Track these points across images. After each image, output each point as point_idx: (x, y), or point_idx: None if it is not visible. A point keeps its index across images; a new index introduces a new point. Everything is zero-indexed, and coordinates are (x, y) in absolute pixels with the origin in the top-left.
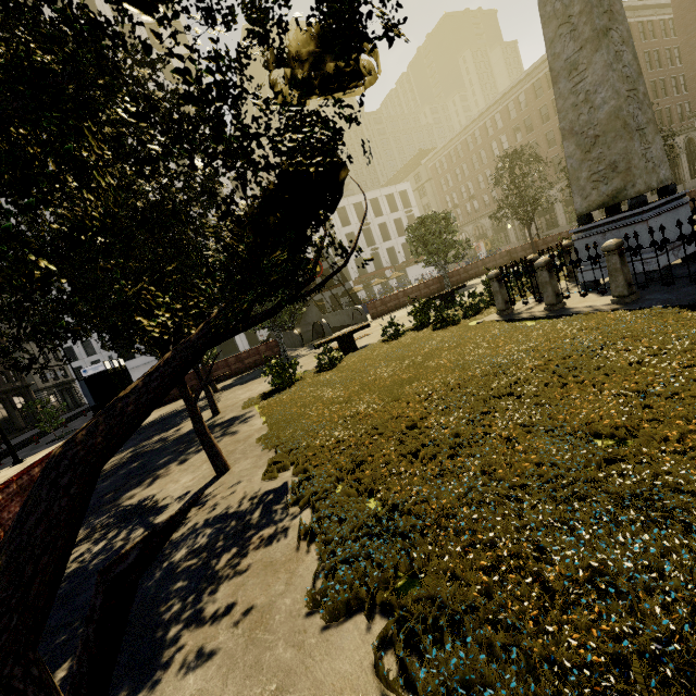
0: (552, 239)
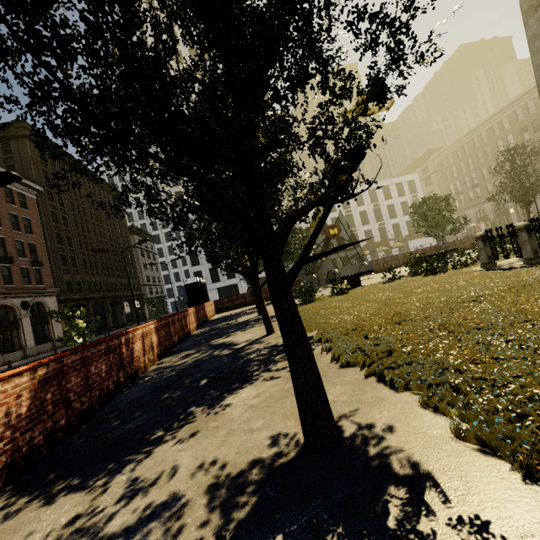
0: None
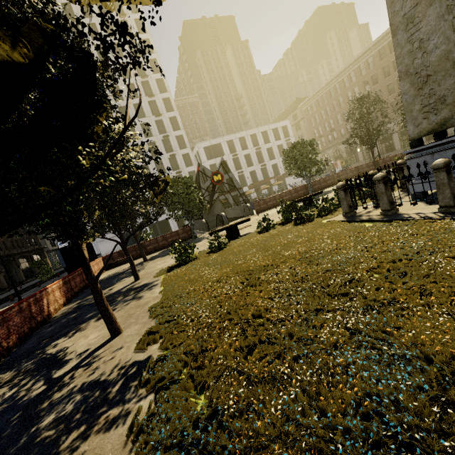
0: (390, 159)
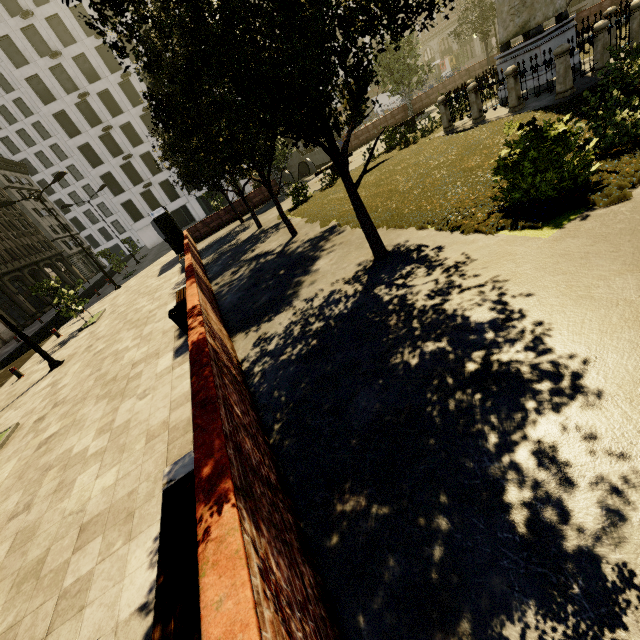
0: None
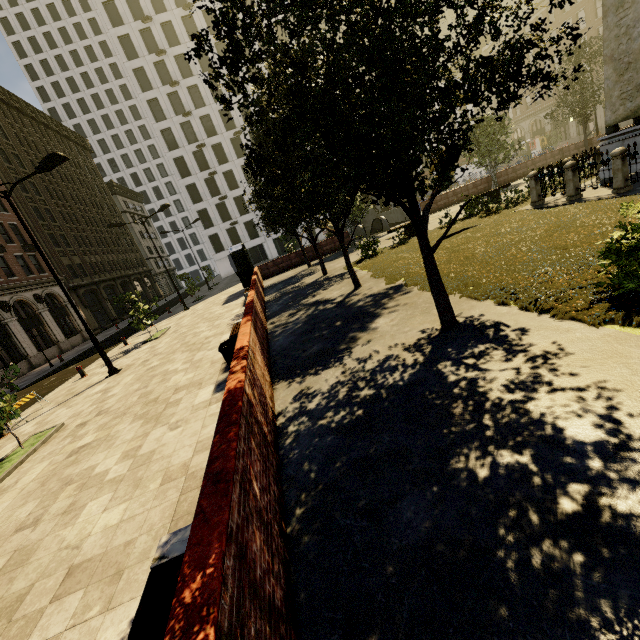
0: None
